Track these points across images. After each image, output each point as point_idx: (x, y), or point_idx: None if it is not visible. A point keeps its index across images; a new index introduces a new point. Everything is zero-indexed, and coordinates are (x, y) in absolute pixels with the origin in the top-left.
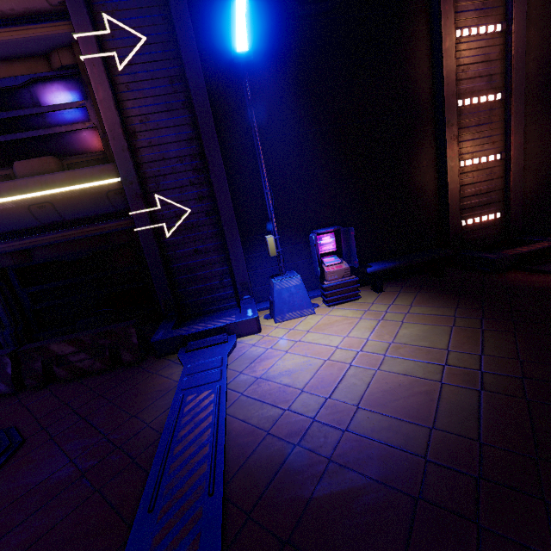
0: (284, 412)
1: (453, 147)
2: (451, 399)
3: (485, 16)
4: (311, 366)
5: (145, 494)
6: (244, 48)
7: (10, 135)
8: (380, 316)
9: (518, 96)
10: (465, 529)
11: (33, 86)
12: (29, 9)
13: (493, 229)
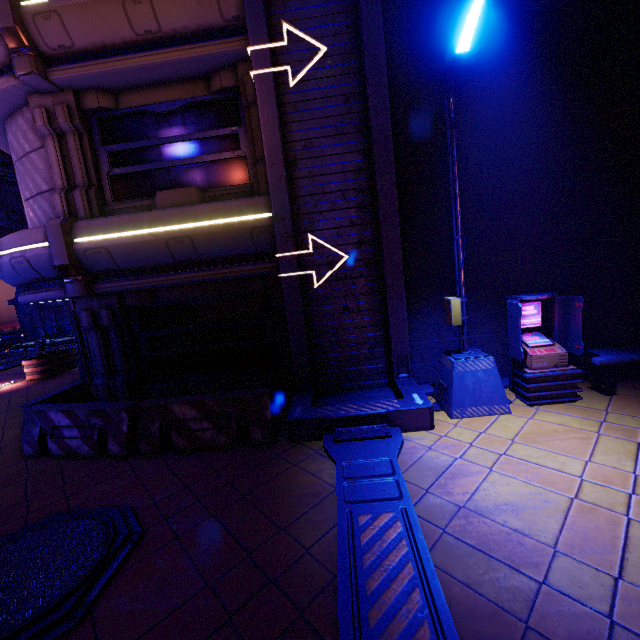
0: (540, 588)
1: None
2: None
3: None
4: (549, 504)
5: None
6: (466, 48)
7: (157, 163)
8: (634, 435)
9: None
10: None
11: (187, 111)
12: (202, 26)
13: None
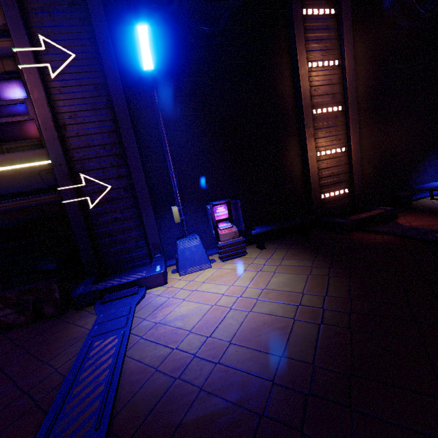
0: (172, 351)
1: (311, 142)
2: (299, 332)
3: (327, 55)
4: (200, 311)
5: (39, 434)
6: (150, 67)
7: None
8: (259, 268)
9: (353, 109)
10: (292, 437)
11: None
12: None
13: (344, 200)
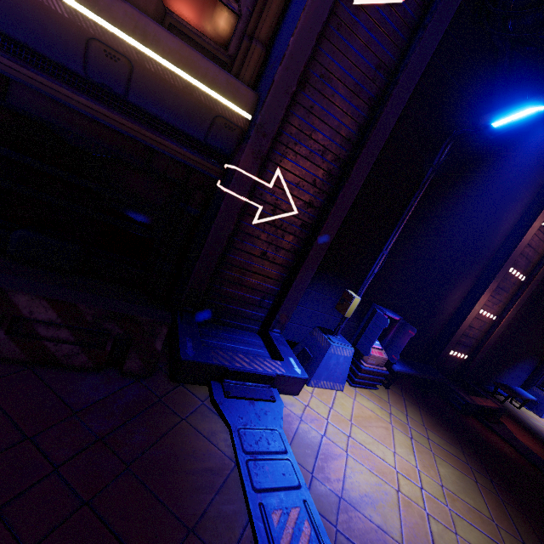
0: None
1: (486, 296)
2: None
3: None
4: (388, 497)
5: None
6: (497, 124)
7: None
8: (408, 431)
9: (532, 287)
10: None
11: None
12: None
13: (456, 365)
